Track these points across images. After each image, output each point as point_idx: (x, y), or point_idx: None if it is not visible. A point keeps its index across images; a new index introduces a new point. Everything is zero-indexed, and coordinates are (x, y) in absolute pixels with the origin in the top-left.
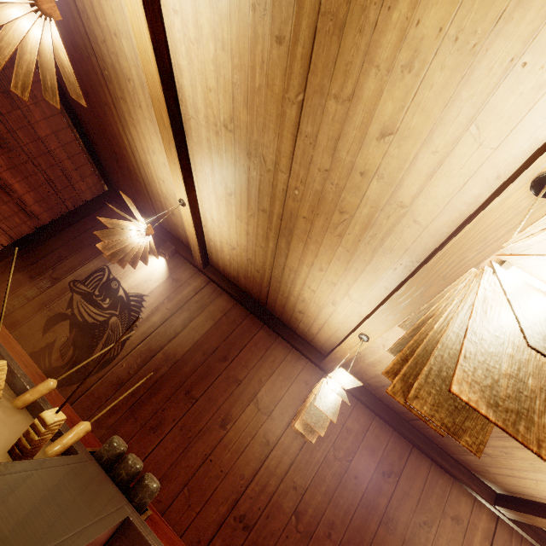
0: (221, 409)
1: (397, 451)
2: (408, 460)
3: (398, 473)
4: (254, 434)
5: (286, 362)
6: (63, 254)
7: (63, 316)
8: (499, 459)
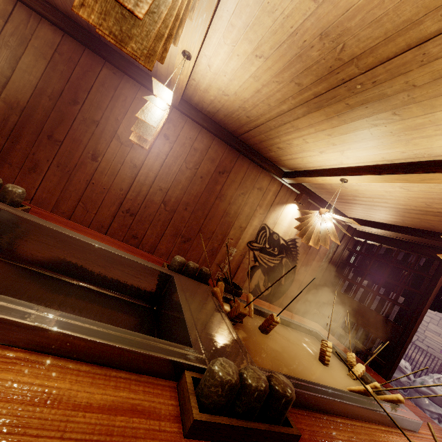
0: (88, 147)
1: (229, 158)
2: (236, 162)
3: (229, 171)
4: (123, 162)
5: (137, 100)
6: None
7: None
8: (286, 150)
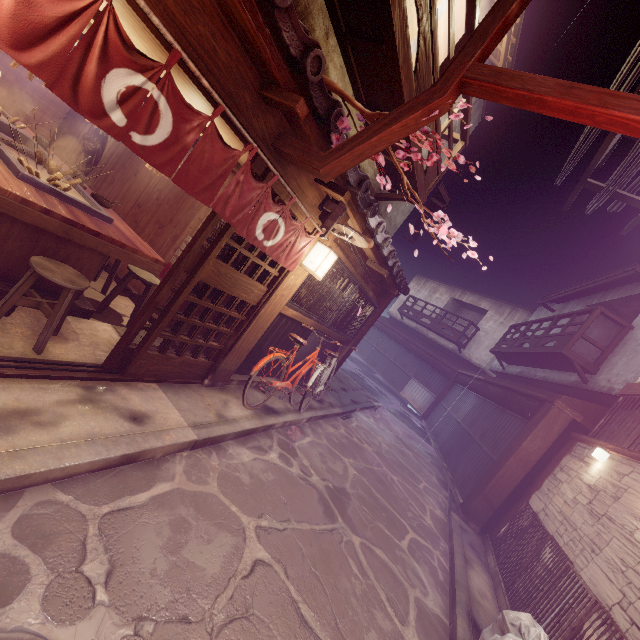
0: (135, 169)
1: None
2: None
3: None
4: (146, 175)
5: None
6: (80, 124)
7: (82, 151)
8: None
